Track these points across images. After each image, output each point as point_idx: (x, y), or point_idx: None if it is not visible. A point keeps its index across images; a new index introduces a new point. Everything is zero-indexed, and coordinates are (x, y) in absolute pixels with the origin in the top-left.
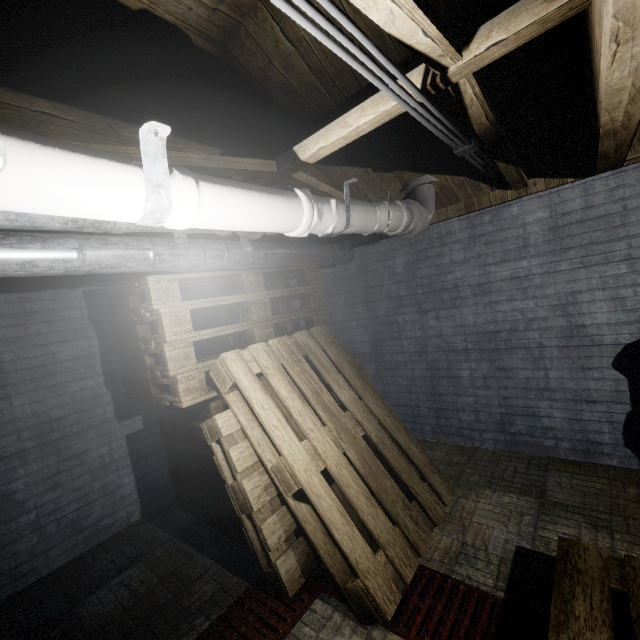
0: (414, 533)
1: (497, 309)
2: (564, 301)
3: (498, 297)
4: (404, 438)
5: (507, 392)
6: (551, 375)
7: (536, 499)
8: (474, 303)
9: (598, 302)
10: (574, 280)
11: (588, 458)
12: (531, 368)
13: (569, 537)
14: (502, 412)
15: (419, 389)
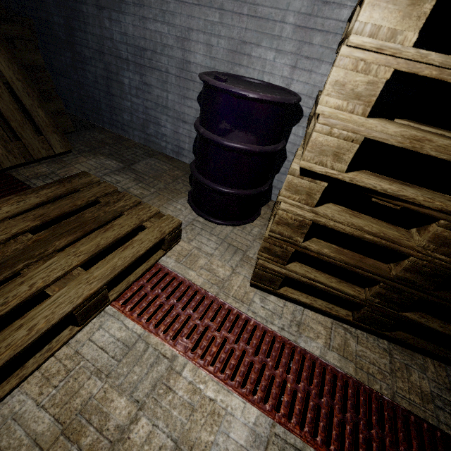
0: (2, 155)
1: (147, 26)
2: (183, 35)
3: (148, 13)
4: (33, 102)
5: (147, 104)
6: (170, 97)
7: (124, 165)
8: (133, 13)
9: (200, 44)
10: (191, 16)
11: (178, 157)
12: (161, 88)
13: (116, 181)
14: (144, 118)
15: (100, 87)
